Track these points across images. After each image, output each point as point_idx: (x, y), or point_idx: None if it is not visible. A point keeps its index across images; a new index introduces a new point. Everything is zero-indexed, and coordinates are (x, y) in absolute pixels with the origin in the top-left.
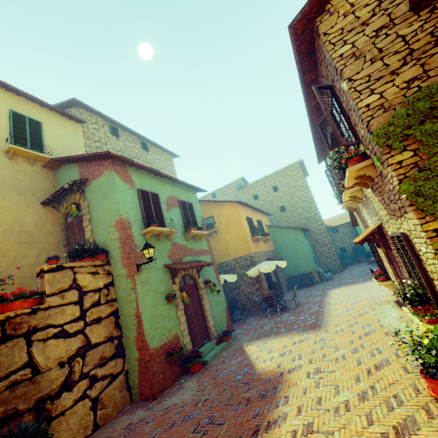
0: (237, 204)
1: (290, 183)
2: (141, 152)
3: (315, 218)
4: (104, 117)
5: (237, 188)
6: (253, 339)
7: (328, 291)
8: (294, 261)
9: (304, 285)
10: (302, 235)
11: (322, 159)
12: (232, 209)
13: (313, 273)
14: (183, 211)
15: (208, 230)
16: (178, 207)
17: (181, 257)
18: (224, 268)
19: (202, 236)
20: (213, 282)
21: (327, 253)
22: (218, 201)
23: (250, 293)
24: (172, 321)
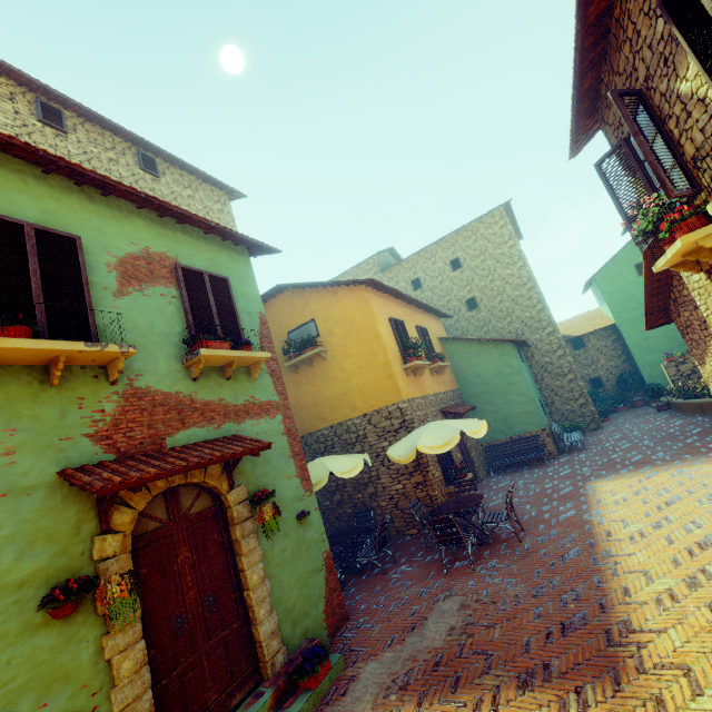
0: (365, 288)
1: (486, 251)
2: (136, 176)
3: (541, 320)
4: (14, 75)
5: (379, 269)
6: (391, 690)
7: (587, 487)
8: (500, 412)
9: (523, 462)
10: (515, 355)
11: (582, 140)
12: (355, 301)
13: (541, 436)
14: (188, 295)
15: (304, 353)
16: (172, 285)
17: (159, 434)
18: (341, 436)
19: (254, 365)
20: (285, 490)
21: (567, 391)
22: (325, 285)
23: (402, 495)
24: (70, 688)
